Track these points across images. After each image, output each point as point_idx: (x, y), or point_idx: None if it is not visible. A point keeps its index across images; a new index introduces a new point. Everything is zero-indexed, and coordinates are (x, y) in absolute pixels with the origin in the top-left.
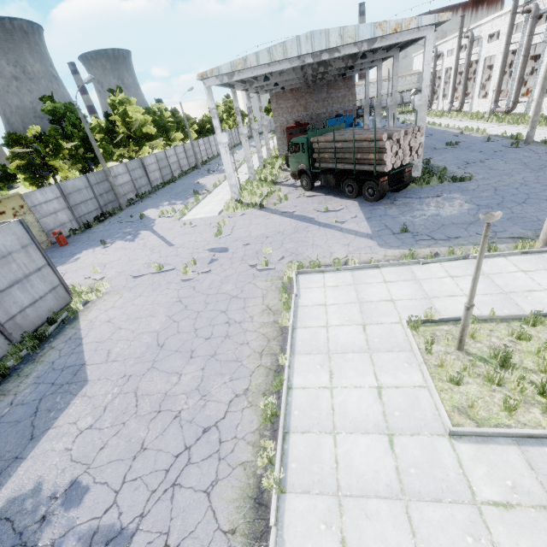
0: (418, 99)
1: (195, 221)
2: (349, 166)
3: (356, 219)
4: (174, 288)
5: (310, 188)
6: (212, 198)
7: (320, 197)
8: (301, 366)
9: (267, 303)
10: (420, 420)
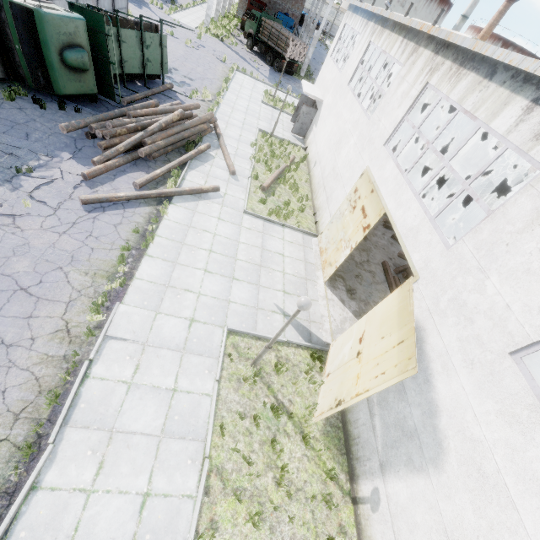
0: (316, 33)
1: (180, 23)
2: (273, 45)
3: (266, 71)
4: (183, 46)
5: (251, 48)
6: (187, 15)
7: (254, 56)
8: (233, 84)
9: (224, 70)
10: (257, 100)
